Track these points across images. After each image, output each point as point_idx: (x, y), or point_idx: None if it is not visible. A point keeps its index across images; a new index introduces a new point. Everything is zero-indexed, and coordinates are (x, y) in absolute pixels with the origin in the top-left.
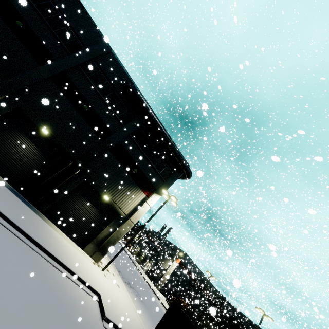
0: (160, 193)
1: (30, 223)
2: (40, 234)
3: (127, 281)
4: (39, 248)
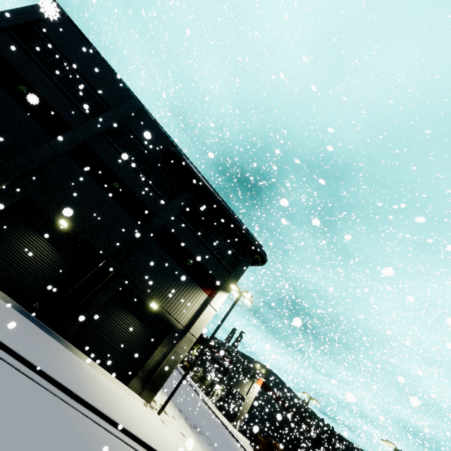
0: (227, 289)
1: (53, 359)
2: (69, 374)
3: (193, 424)
4: (70, 395)
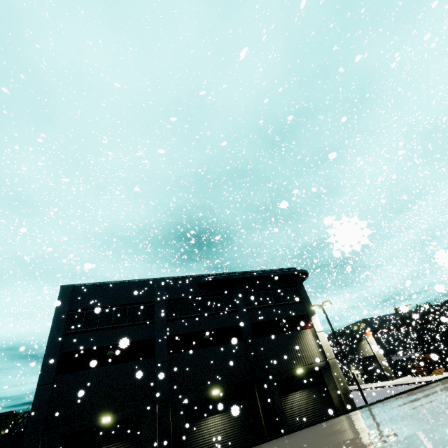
0: (312, 313)
1: None
2: None
3: None
4: None
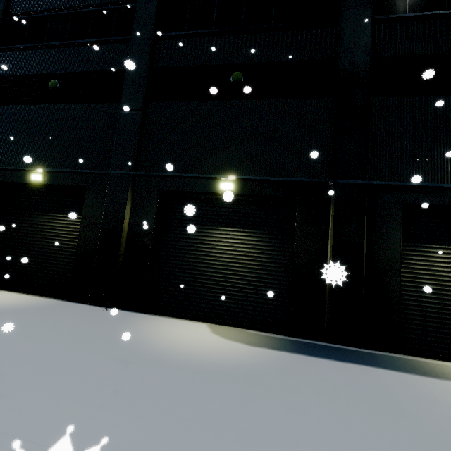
0: None
1: None
2: None
3: None
4: None
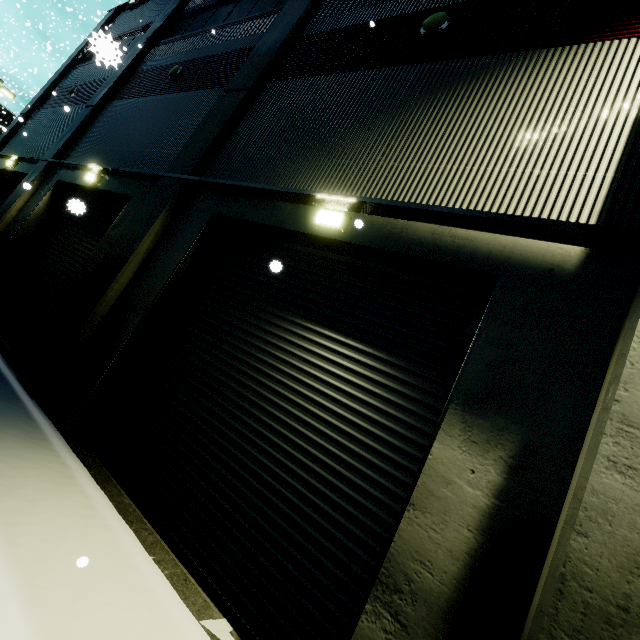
0: None
1: None
2: None
3: None
4: None
